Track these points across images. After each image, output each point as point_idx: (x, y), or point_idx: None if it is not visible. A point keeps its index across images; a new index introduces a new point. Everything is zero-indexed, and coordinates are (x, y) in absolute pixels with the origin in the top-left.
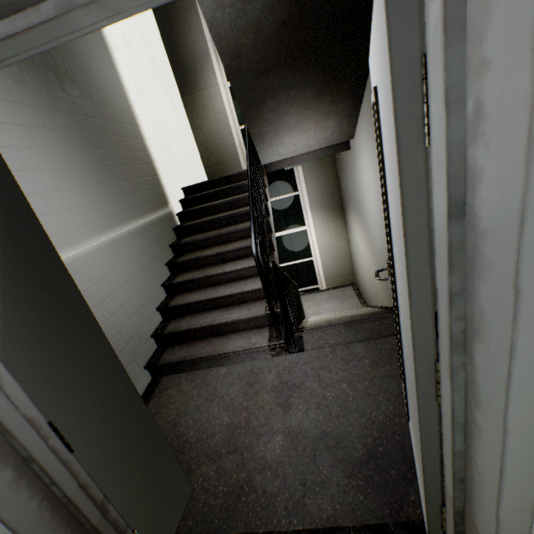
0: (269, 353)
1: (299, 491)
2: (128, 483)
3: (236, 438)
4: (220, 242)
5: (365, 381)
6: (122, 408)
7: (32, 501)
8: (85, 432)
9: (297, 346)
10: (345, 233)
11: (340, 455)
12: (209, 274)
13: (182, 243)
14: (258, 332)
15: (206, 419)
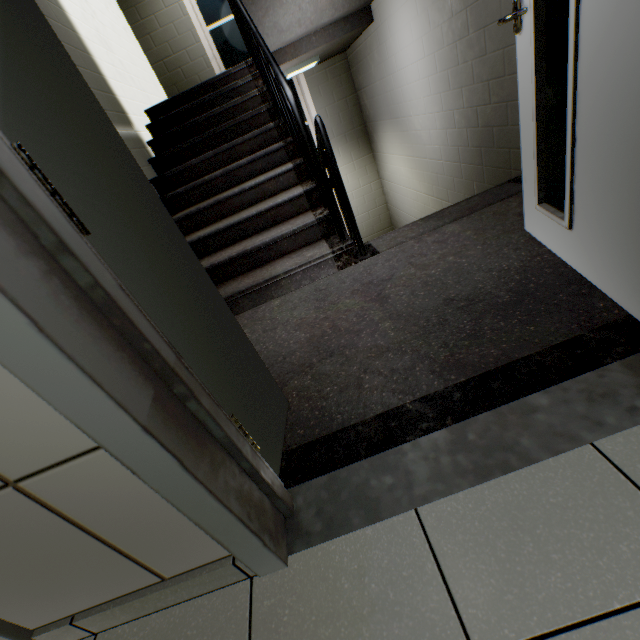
0: (333, 266)
1: (443, 353)
2: (201, 351)
3: (326, 345)
4: (224, 163)
5: (477, 247)
6: (157, 233)
7: (25, 261)
8: (102, 228)
9: (368, 253)
10: (376, 171)
11: (481, 308)
12: (221, 198)
13: (168, 173)
14: (311, 248)
15: (274, 345)
